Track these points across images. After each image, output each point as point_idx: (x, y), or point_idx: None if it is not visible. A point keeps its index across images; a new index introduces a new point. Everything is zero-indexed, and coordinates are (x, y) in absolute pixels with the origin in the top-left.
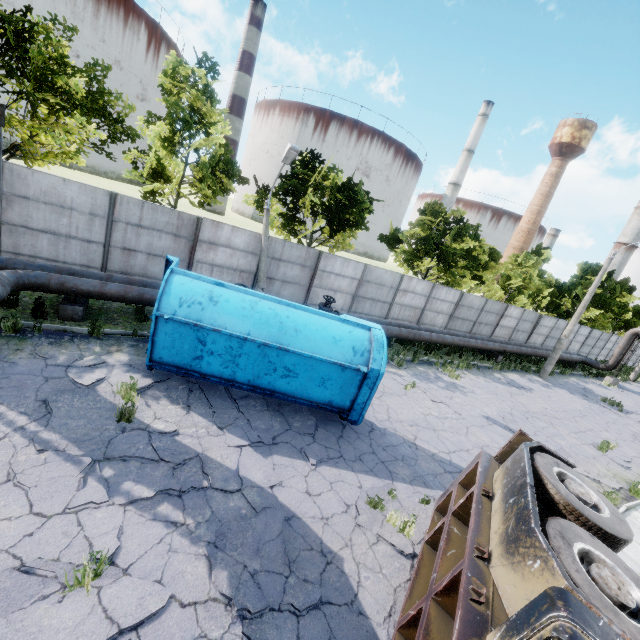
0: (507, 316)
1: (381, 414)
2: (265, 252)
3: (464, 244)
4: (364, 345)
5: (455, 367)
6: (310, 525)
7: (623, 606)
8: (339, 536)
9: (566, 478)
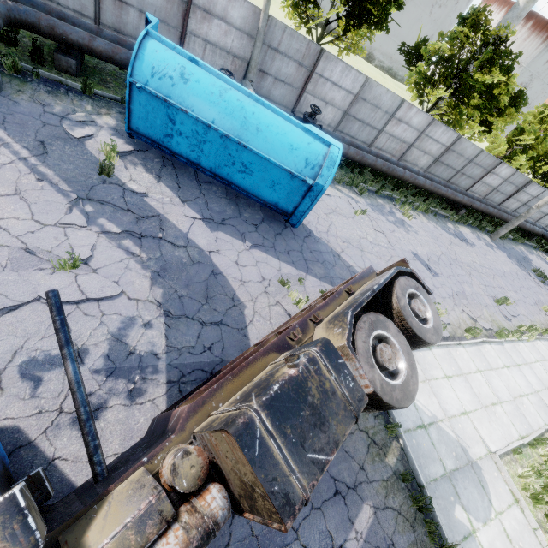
0: (494, 174)
1: (322, 227)
2: (261, 36)
3: (489, 76)
4: (317, 159)
5: (414, 208)
6: (230, 282)
7: (384, 367)
8: (249, 294)
9: (418, 299)
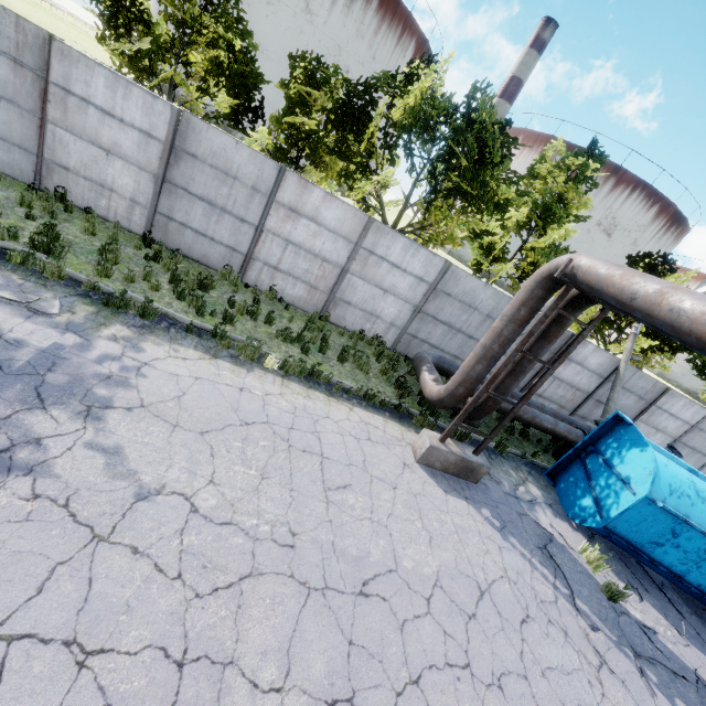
0: None
1: None
2: (622, 382)
3: None
4: None
5: None
6: None
7: None
8: None
9: None
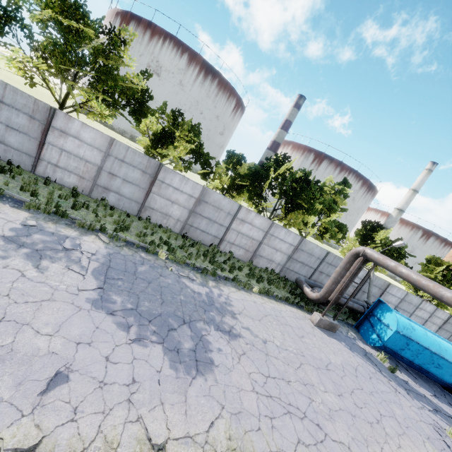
0: None
1: None
2: (372, 282)
3: None
4: None
5: None
6: None
7: None
8: None
9: None
